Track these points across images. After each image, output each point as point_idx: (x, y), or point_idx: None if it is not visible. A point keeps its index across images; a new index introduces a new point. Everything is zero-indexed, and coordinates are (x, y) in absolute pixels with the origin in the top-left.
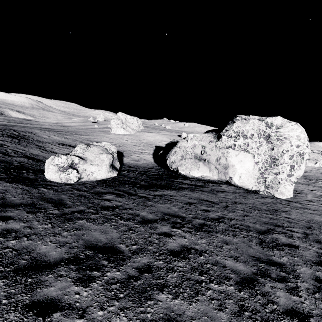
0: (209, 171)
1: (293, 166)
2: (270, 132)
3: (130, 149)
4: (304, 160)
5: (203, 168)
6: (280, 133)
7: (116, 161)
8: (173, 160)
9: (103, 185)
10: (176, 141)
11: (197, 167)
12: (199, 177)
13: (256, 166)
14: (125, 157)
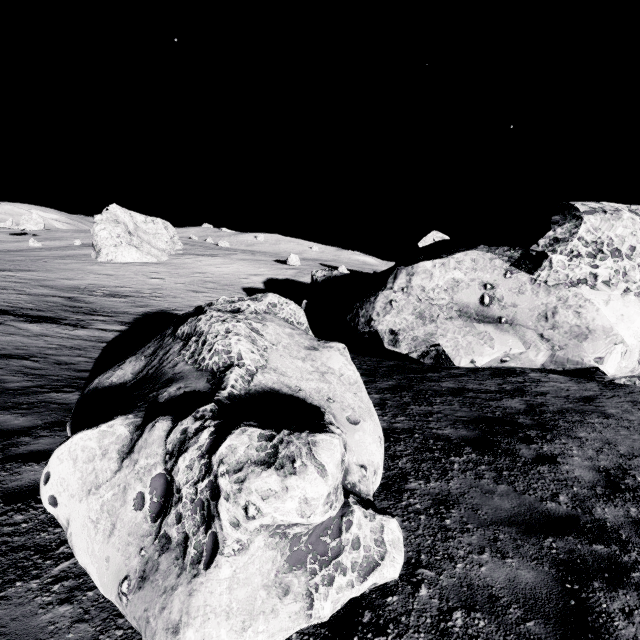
0: (523, 349)
1: None
2: None
3: (188, 301)
4: None
5: (503, 342)
6: None
7: None
8: (394, 325)
9: (430, 513)
10: (340, 273)
11: (486, 340)
12: (494, 365)
13: None
14: None
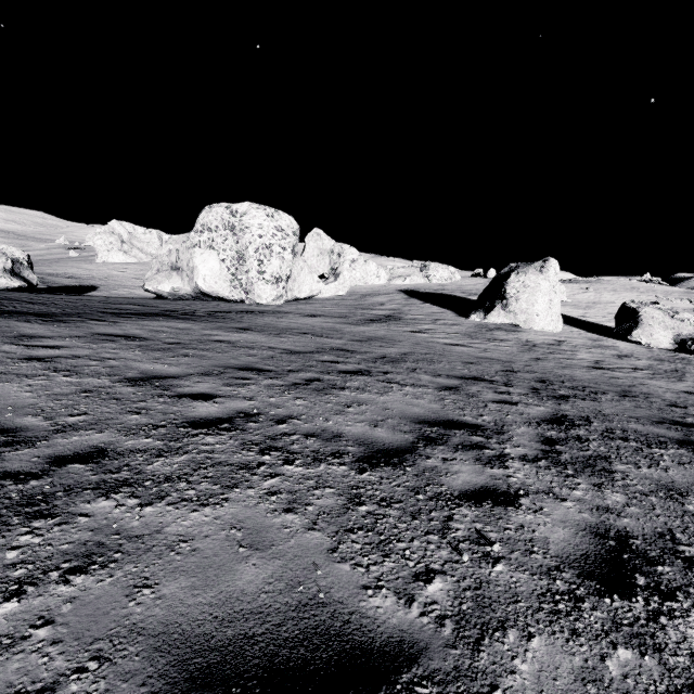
0: (180, 282)
1: (262, 261)
2: (234, 222)
3: (121, 283)
4: (275, 253)
5: (174, 279)
6: (243, 221)
7: (27, 271)
8: (148, 277)
9: None
10: None
11: (169, 279)
12: (173, 292)
13: (224, 266)
14: (98, 291)
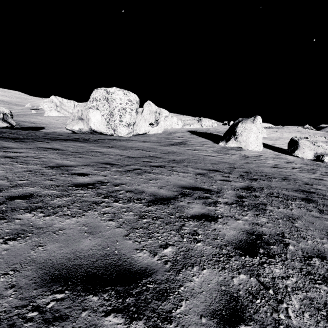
0: (83, 125)
1: (121, 116)
2: (108, 97)
3: (56, 126)
4: (127, 112)
5: (80, 124)
6: (112, 96)
7: (10, 119)
8: (68, 122)
9: None
10: None
11: (77, 123)
12: (80, 130)
13: (103, 118)
14: (45, 129)
